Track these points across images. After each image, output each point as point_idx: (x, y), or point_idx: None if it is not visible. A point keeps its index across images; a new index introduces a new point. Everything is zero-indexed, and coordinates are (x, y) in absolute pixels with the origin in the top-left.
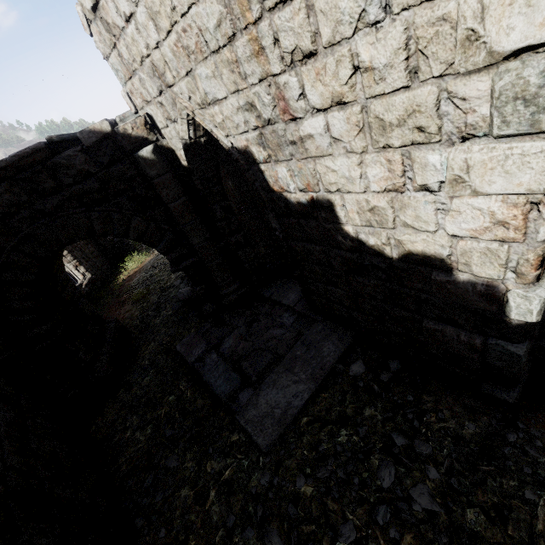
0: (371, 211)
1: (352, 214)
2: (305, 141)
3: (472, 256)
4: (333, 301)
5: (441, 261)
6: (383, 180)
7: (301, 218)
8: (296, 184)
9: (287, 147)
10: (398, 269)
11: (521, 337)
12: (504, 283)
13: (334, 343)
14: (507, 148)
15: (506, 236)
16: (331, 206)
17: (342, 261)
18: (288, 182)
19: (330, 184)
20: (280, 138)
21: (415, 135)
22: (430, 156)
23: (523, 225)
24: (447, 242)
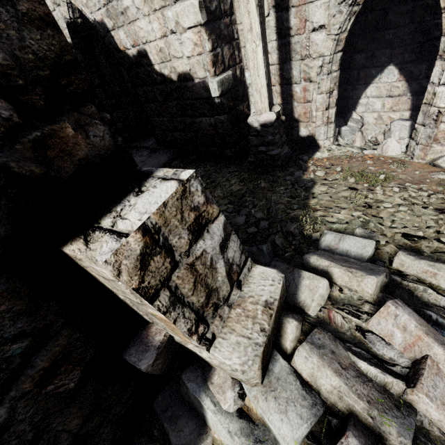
0: (161, 52)
1: (155, 56)
2: (127, 11)
3: (195, 67)
4: (165, 130)
5: (189, 74)
6: (159, 30)
7: (137, 67)
8: (130, 42)
9: (120, 17)
10: (179, 88)
11: (222, 111)
12: (207, 78)
13: (167, 155)
14: (183, 4)
15: (199, 51)
16: (146, 53)
17: (160, 93)
18: (126, 42)
19: (143, 38)
20: (116, 11)
21: (161, 2)
22: (168, 13)
23: (200, 43)
24: (187, 61)
